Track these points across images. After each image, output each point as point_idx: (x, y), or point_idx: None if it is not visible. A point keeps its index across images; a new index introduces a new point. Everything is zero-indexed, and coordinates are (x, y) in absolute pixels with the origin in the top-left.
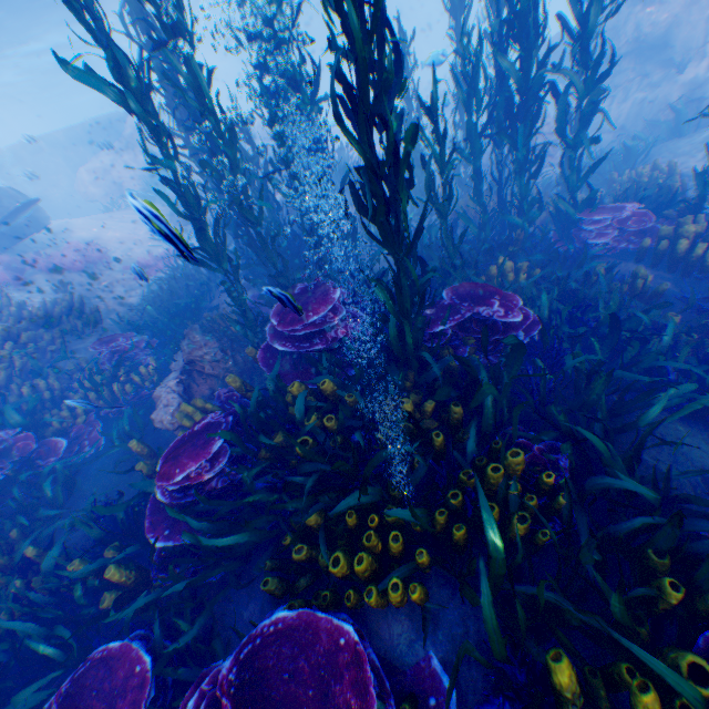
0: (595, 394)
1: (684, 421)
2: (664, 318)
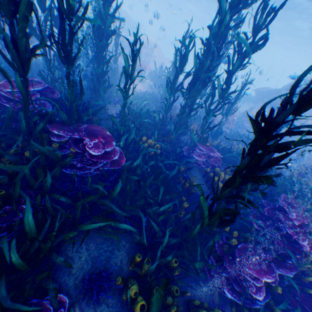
0: (81, 203)
1: (135, 245)
2: (182, 201)
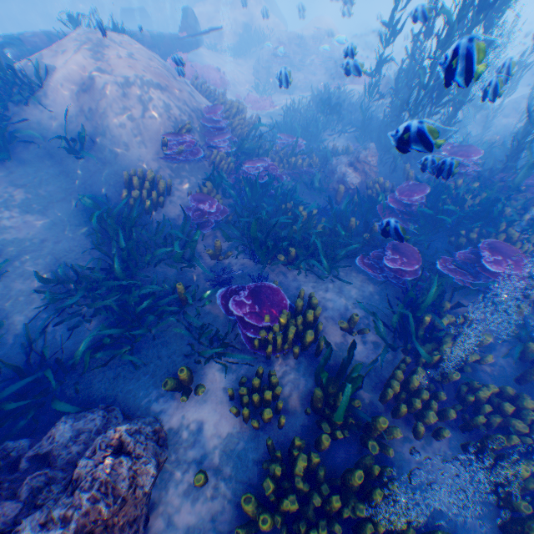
0: None
1: None
2: None
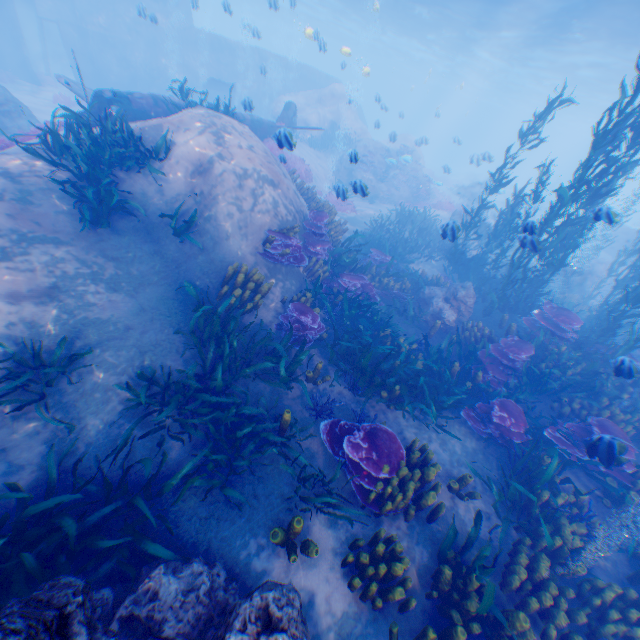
0: None
1: None
2: None
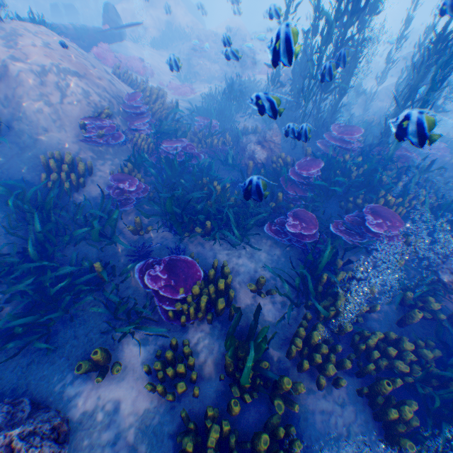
0: (440, 188)
1: None
2: None
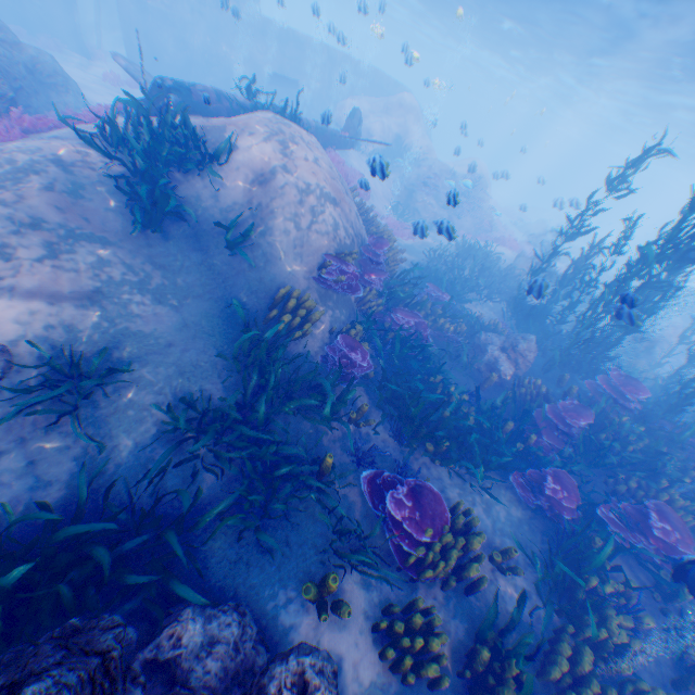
0: None
1: None
2: None
